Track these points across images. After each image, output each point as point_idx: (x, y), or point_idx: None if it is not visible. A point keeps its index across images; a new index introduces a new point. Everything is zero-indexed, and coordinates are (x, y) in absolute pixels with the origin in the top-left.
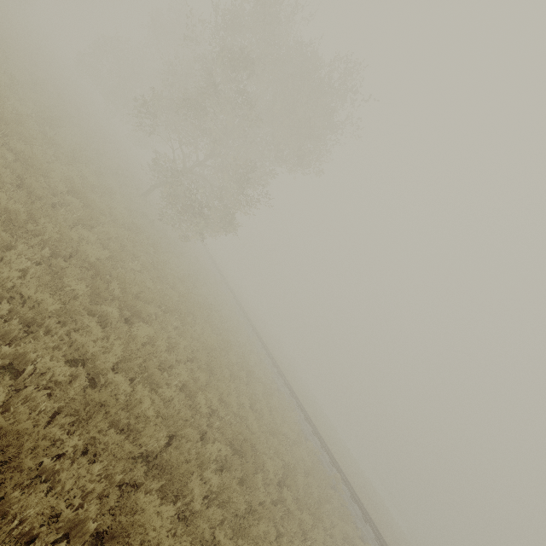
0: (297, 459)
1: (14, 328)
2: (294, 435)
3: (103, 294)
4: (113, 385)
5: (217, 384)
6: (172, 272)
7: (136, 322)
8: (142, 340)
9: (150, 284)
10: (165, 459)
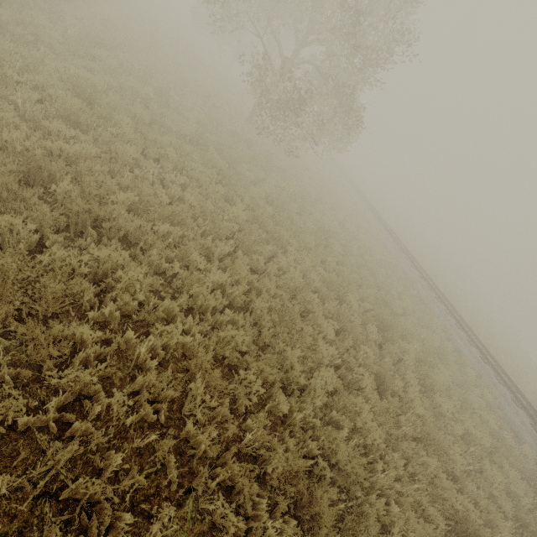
0: (492, 493)
1: None
2: (486, 440)
3: (3, 194)
4: None
5: (286, 349)
6: (257, 190)
7: (113, 244)
8: (79, 271)
9: (190, 198)
10: None
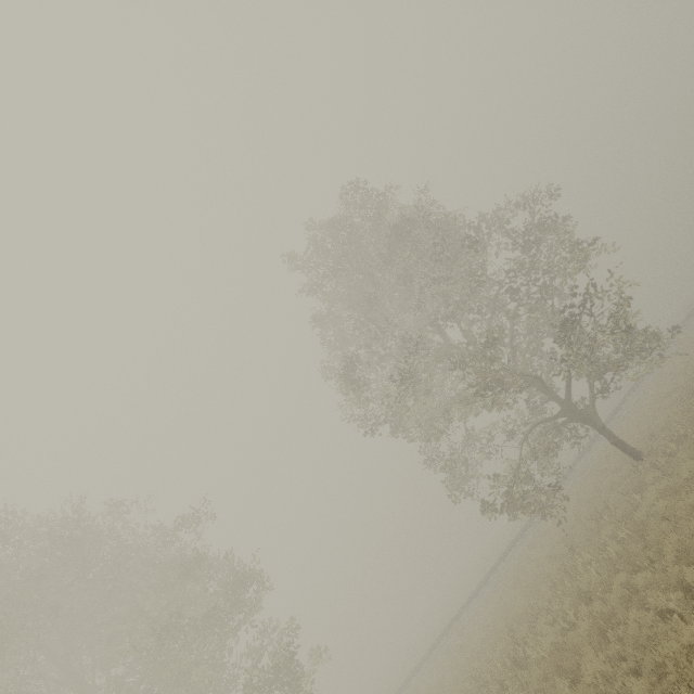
0: None
1: None
2: None
3: None
4: None
5: None
6: None
7: None
8: None
9: None
10: None
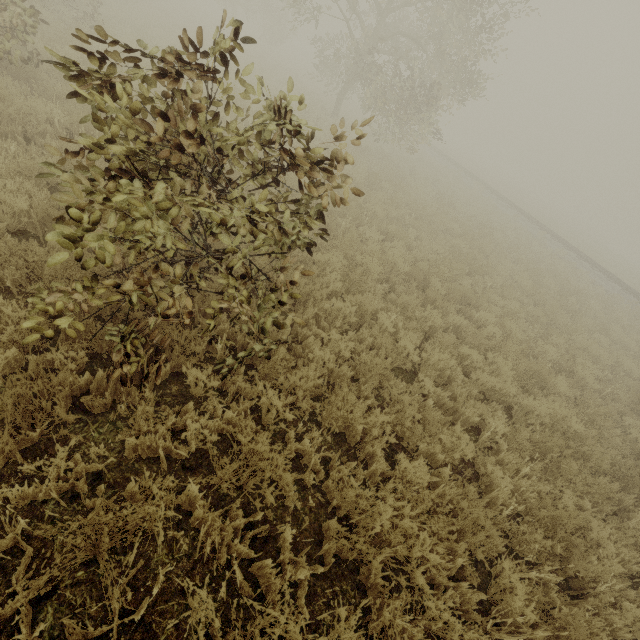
0: None
1: (442, 396)
2: None
3: (442, 305)
4: (527, 409)
5: (570, 338)
6: (433, 210)
7: (468, 310)
8: (495, 335)
9: (438, 249)
10: (619, 470)
